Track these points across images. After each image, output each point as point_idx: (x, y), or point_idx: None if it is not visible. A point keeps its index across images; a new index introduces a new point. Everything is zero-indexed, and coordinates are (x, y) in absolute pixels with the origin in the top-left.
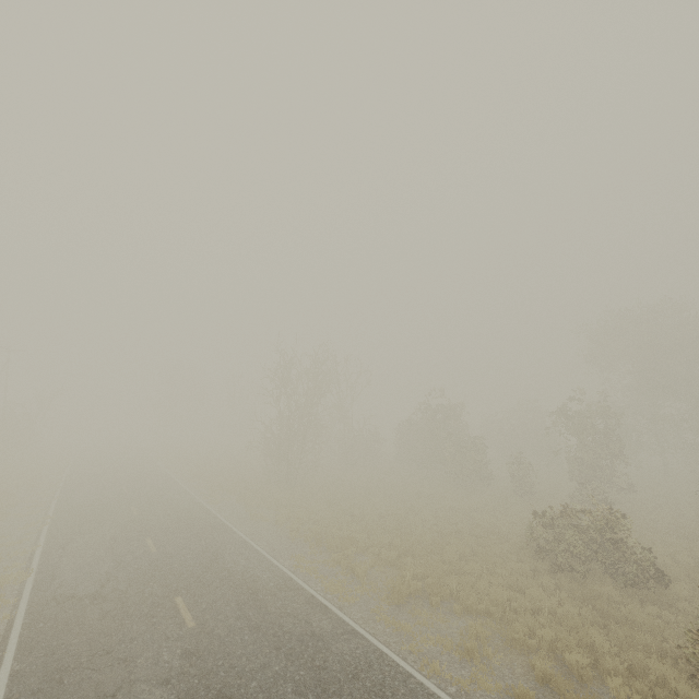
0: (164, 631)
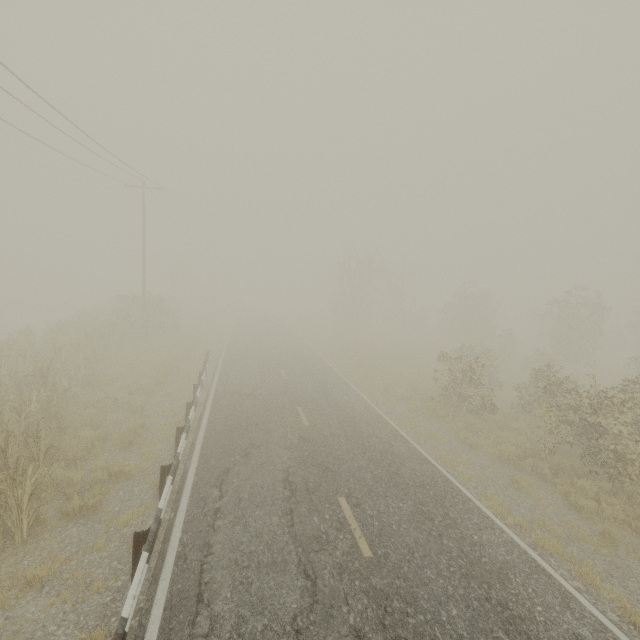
0: (266, 354)
